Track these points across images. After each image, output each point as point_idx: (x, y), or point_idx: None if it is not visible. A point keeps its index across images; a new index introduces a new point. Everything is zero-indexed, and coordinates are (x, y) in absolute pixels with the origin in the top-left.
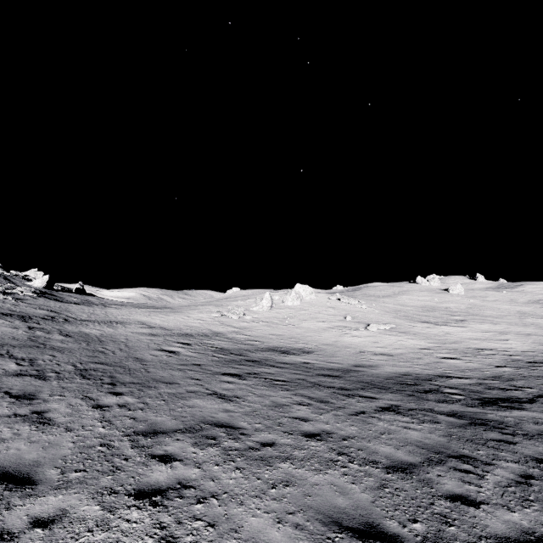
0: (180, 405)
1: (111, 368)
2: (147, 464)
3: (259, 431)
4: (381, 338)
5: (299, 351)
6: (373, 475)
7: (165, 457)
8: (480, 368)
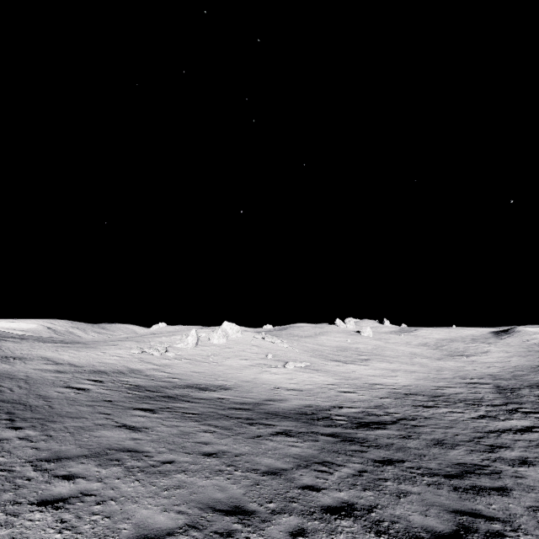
0: (86, 436)
1: (9, 405)
2: (50, 482)
3: (162, 453)
4: (296, 375)
5: (217, 388)
6: (251, 478)
7: (69, 476)
8: (368, 399)
